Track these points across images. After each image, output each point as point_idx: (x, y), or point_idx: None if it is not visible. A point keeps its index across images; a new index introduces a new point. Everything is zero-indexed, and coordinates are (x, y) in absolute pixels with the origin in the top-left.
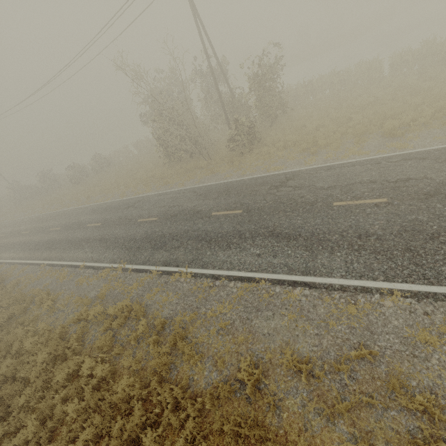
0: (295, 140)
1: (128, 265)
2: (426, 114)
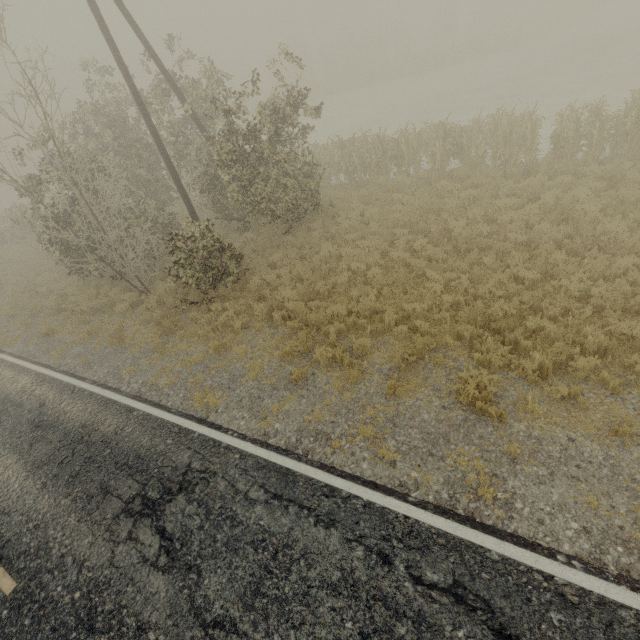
0: (291, 310)
1: None
2: (580, 366)
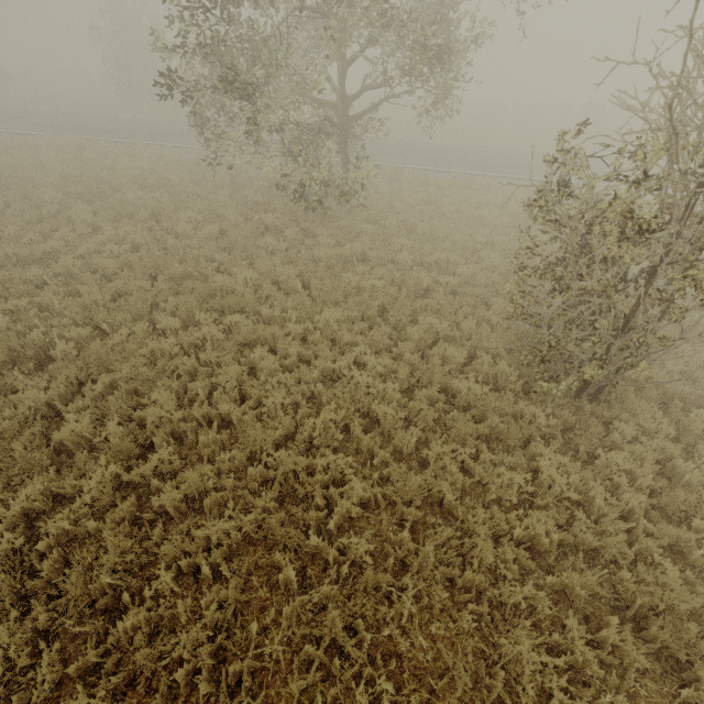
0: None
1: (76, 136)
2: None
